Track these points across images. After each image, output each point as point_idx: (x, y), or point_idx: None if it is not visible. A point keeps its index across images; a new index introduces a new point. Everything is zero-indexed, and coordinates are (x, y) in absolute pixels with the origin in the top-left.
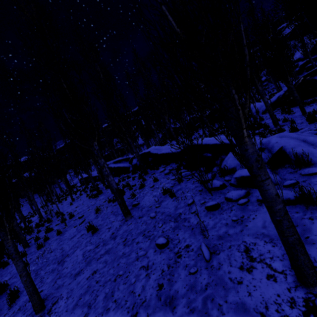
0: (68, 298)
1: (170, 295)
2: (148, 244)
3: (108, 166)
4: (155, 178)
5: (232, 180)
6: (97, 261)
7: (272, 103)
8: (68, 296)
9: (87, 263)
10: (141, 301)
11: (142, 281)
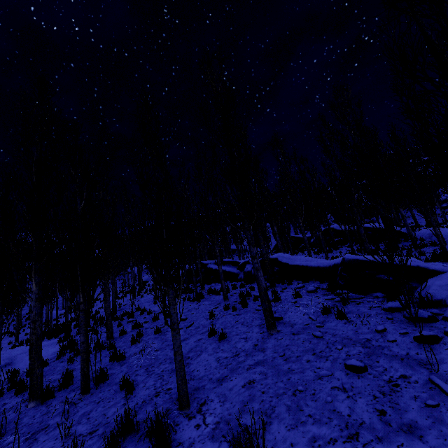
0: (223, 402)
1: (404, 423)
2: (330, 365)
3: (207, 266)
4: (297, 292)
5: (447, 312)
6: (248, 371)
7: None
8: (221, 400)
9: (231, 370)
10: (357, 422)
11: (344, 402)
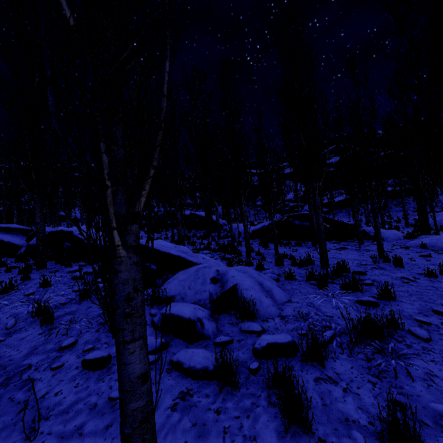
0: None
1: None
2: None
3: None
4: (47, 279)
5: (157, 315)
6: None
7: (256, 230)
8: None
9: None
10: None
11: None
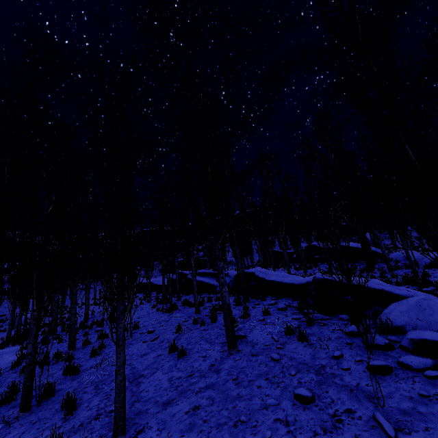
0: (161, 430)
1: None
2: (279, 393)
3: (187, 276)
4: (267, 309)
5: (403, 341)
6: (196, 395)
7: None
8: (159, 427)
9: (180, 393)
10: None
11: (283, 437)
